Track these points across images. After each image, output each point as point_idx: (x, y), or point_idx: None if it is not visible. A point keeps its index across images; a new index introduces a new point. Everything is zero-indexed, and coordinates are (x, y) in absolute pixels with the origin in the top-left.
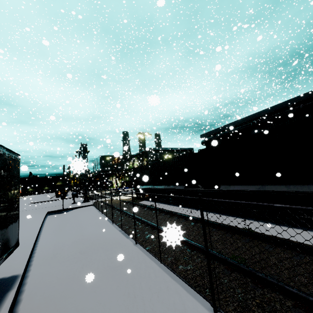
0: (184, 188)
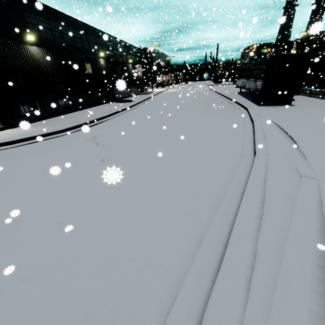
0: (310, 78)
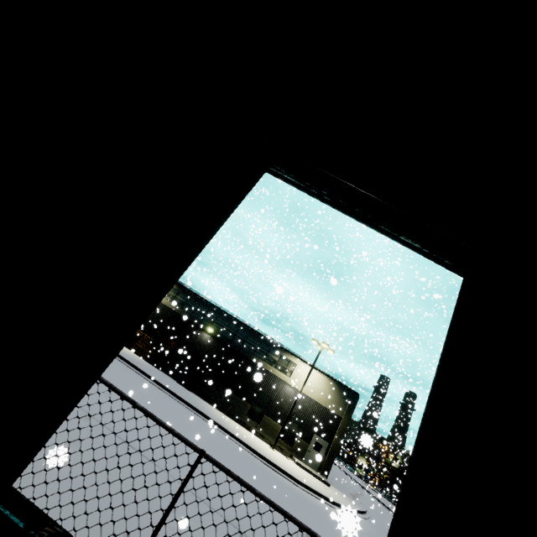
0: None
